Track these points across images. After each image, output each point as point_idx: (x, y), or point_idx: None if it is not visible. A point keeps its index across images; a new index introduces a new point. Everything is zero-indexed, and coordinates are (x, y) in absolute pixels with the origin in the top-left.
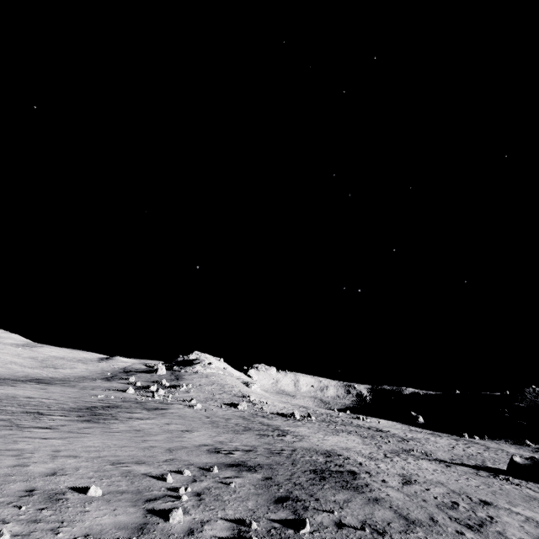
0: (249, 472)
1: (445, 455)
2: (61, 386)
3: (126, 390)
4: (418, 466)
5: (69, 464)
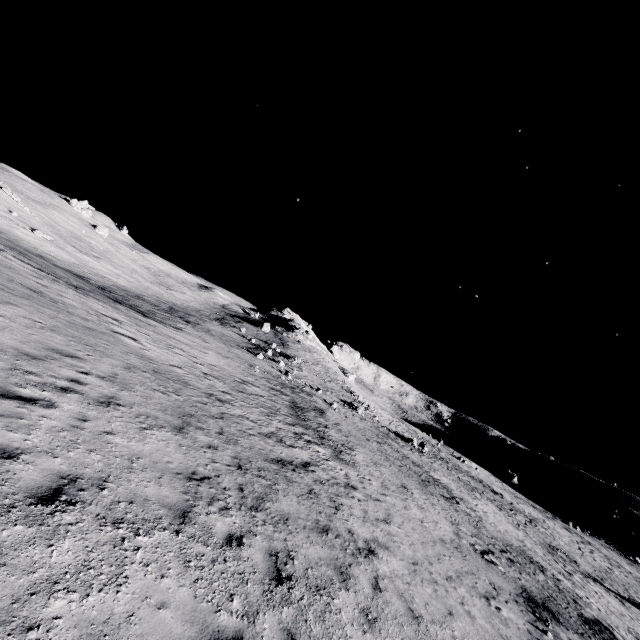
0: (561, 624)
1: (585, 564)
2: (204, 331)
3: (257, 354)
4: (610, 603)
5: (476, 605)
